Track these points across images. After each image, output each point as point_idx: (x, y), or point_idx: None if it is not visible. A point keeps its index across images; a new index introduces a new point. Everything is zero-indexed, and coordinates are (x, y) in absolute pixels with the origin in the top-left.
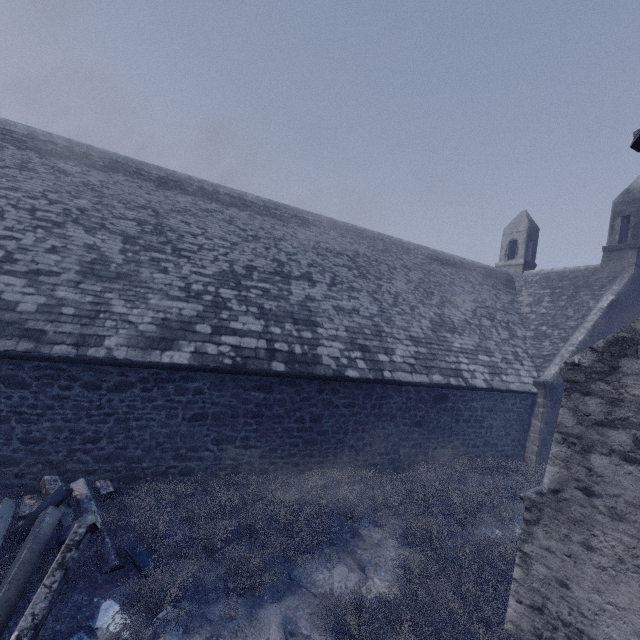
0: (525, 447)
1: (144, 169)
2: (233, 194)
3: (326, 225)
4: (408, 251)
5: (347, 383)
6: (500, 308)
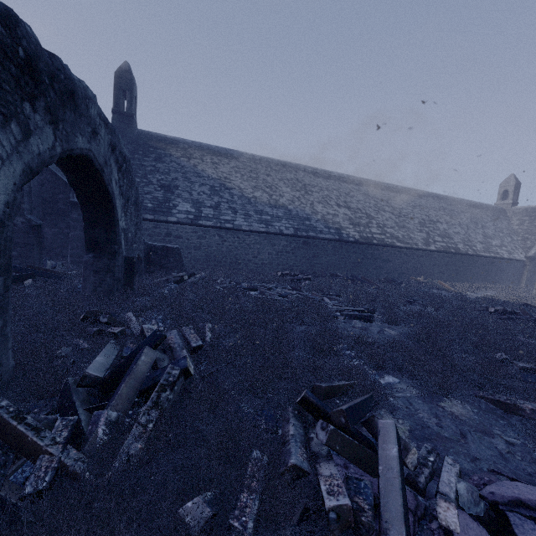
0: (519, 282)
1: (368, 182)
2: (394, 187)
3: (426, 195)
4: (458, 203)
5: (467, 256)
6: (504, 227)
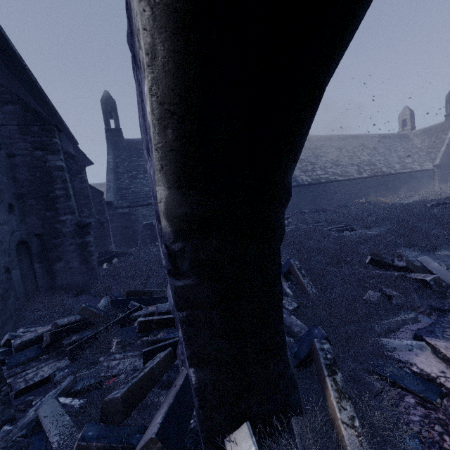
0: (433, 186)
1: None
2: (321, 137)
3: (346, 137)
4: (372, 137)
5: (391, 175)
6: (411, 148)
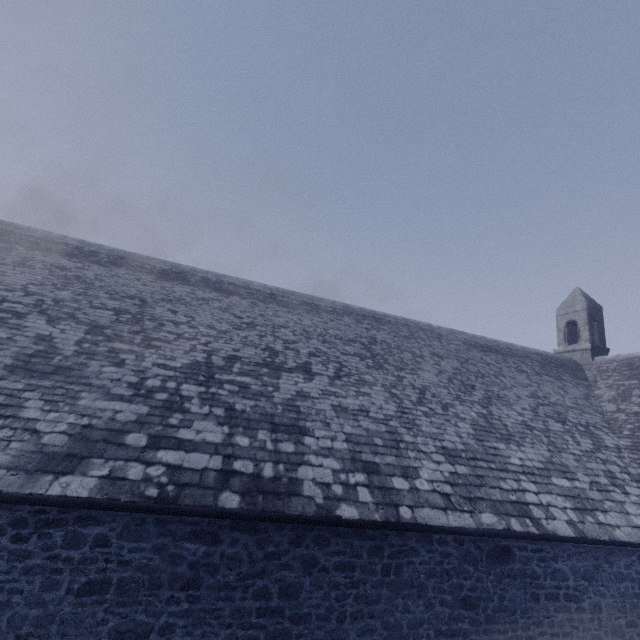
0: None
1: (149, 263)
2: (238, 283)
3: (340, 311)
4: (439, 336)
5: (341, 527)
6: (571, 405)
